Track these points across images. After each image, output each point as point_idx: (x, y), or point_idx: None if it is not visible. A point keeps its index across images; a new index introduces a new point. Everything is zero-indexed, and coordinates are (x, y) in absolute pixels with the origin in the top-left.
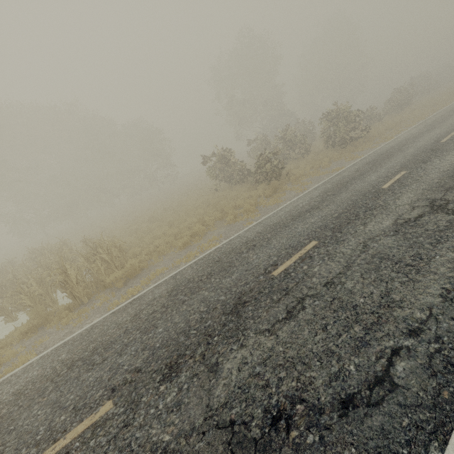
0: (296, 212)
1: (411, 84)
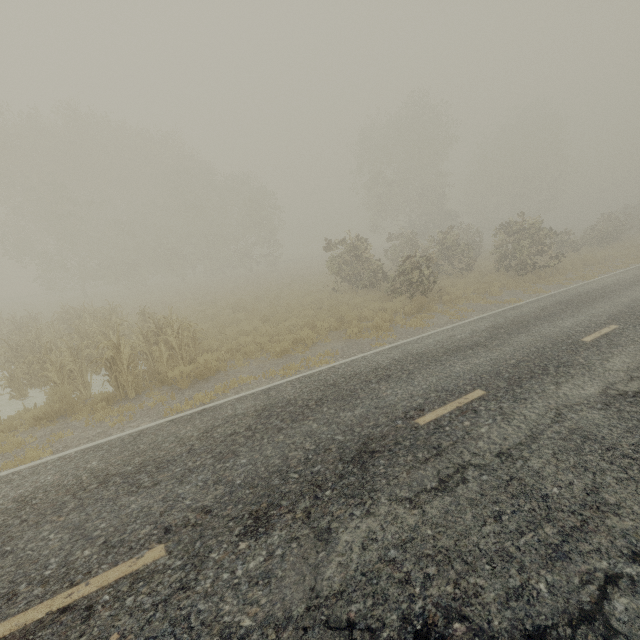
0: (451, 344)
1: (626, 213)
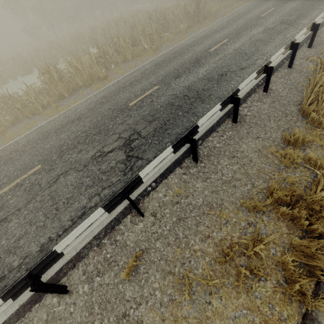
0: None
1: None
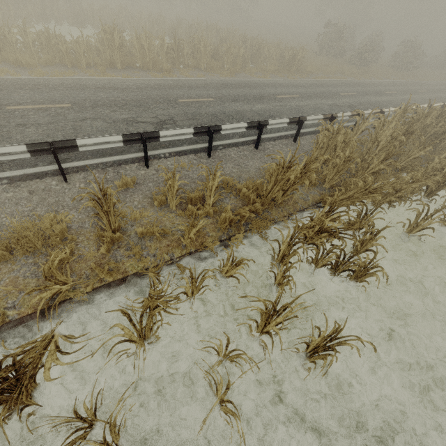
0: (383, 84)
1: None
